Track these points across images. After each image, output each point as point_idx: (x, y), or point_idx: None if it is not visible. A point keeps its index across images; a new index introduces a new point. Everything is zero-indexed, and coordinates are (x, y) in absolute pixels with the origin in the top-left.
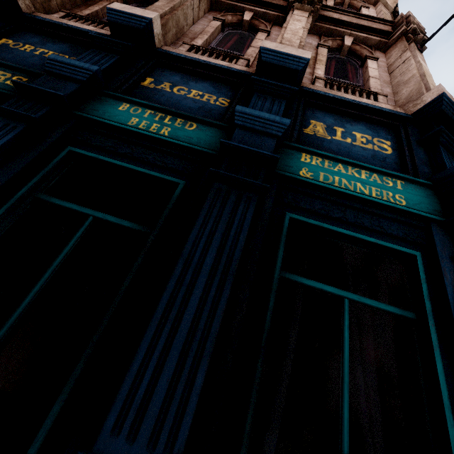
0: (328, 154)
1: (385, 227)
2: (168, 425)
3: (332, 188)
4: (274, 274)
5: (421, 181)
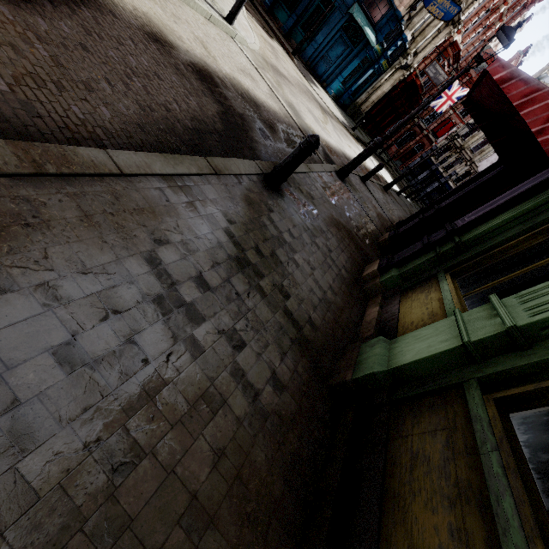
0: None
1: None
2: (299, 12)
3: None
4: (317, 2)
5: None
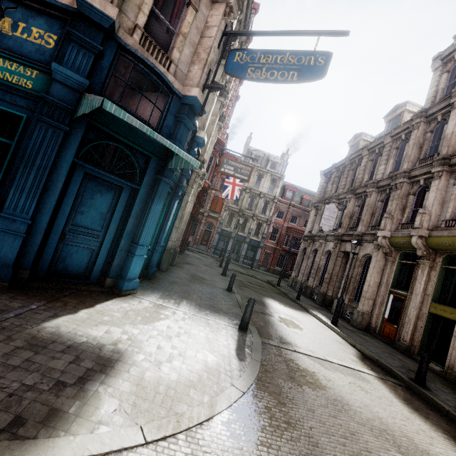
0: None
1: (18, 101)
2: None
3: None
4: None
5: (48, 72)
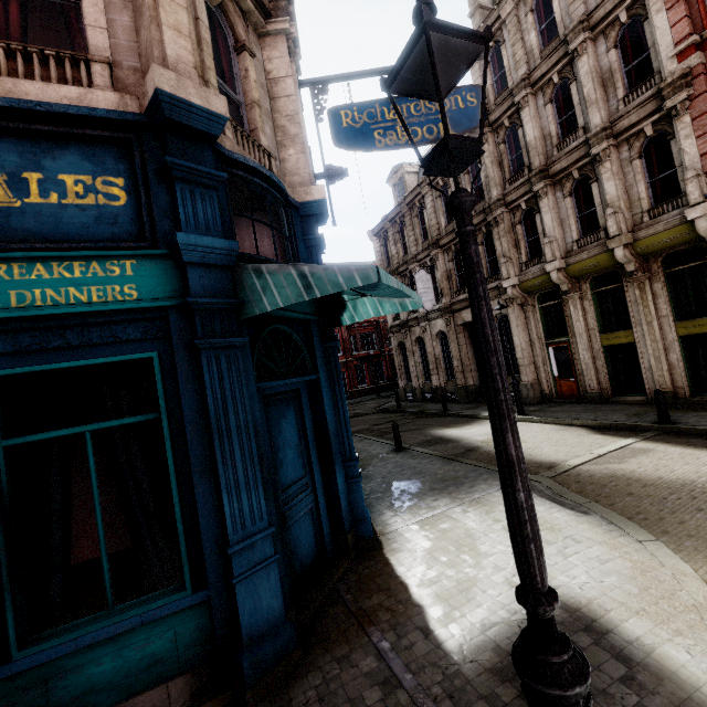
0: (12, 256)
1: (120, 334)
2: None
3: (31, 315)
4: None
5: (155, 254)
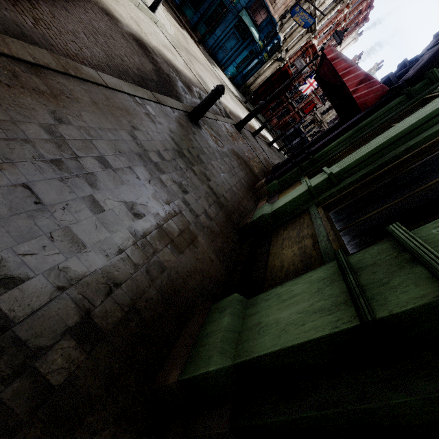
0: None
1: (230, 5)
2: (202, 11)
3: None
4: (215, 5)
5: None
